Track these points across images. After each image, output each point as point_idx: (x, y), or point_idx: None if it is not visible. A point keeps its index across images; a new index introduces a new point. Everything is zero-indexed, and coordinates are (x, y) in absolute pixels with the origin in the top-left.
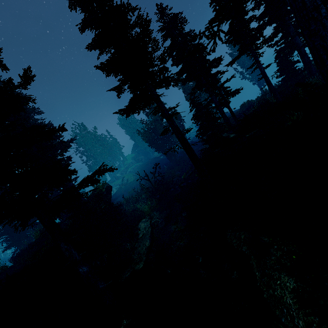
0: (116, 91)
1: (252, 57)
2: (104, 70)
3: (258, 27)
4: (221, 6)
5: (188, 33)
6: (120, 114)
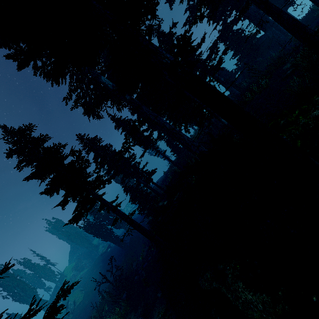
0: (61, 205)
1: (153, 149)
2: (48, 193)
3: (149, 134)
4: (123, 129)
5: (106, 146)
6: (70, 223)
